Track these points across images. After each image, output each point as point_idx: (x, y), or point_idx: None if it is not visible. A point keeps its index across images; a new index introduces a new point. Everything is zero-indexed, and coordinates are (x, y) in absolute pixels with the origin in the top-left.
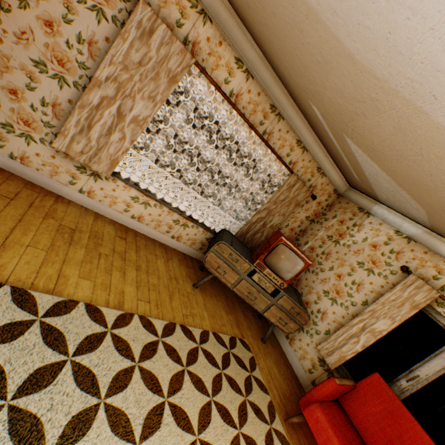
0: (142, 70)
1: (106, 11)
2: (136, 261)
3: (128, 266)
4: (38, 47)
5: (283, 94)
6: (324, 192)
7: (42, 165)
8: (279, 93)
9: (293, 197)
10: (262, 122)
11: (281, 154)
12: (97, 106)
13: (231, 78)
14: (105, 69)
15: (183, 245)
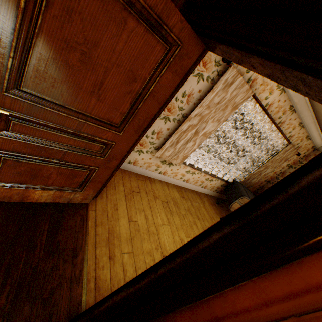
0: (217, 106)
1: (204, 74)
2: (195, 212)
3: (194, 219)
4: None
5: (303, 99)
6: (305, 149)
7: (143, 163)
8: (300, 99)
9: (284, 156)
10: (280, 116)
11: (285, 132)
12: (184, 130)
13: (270, 95)
14: (196, 110)
15: (206, 190)
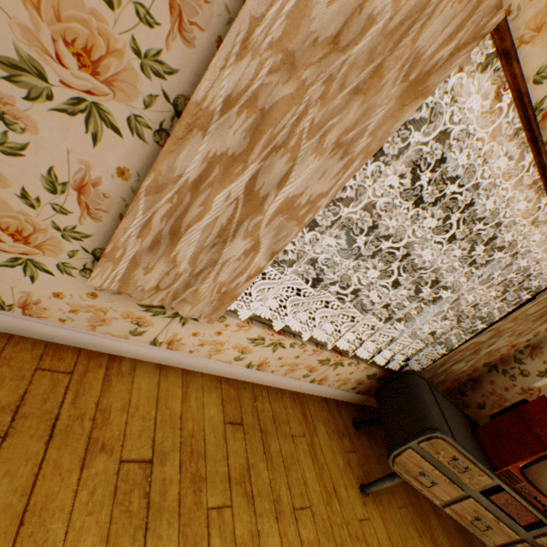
0: (333, 63)
1: None
2: (269, 484)
3: (260, 519)
4: (4, 7)
5: None
6: None
7: (69, 311)
8: None
9: None
10: None
11: None
12: (195, 181)
13: None
14: (223, 69)
15: (326, 388)
